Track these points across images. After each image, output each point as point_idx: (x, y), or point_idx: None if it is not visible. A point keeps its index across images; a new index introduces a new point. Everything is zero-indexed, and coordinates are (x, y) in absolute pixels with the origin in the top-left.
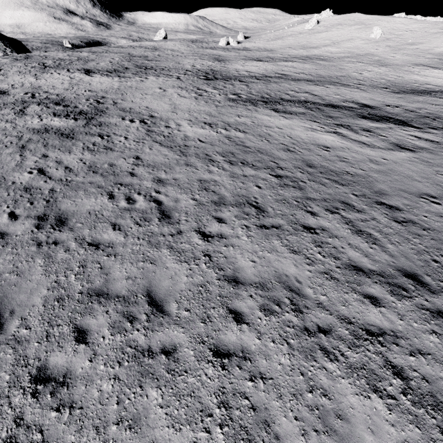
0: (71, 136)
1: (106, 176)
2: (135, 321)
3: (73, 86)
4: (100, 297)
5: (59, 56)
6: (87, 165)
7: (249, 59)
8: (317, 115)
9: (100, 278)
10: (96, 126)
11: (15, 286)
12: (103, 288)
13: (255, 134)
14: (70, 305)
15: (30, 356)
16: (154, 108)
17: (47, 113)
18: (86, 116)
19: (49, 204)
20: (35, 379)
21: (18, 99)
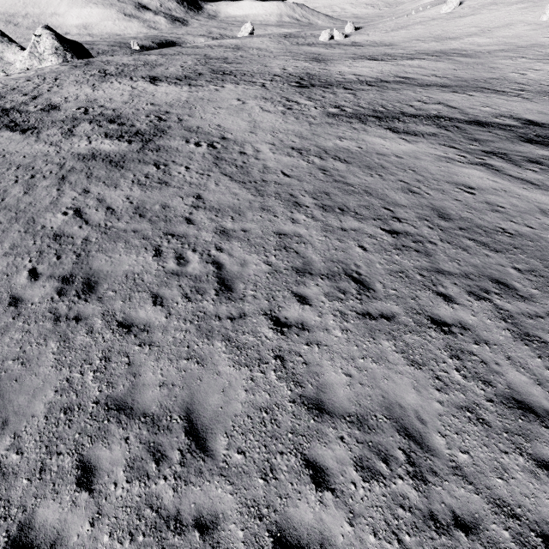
0: (121, 164)
1: (156, 223)
2: (163, 461)
3: (134, 99)
4: (120, 413)
5: (123, 61)
6: (134, 205)
7: (359, 57)
8: (455, 137)
9: (126, 381)
10: (153, 151)
11: (16, 382)
12: (127, 397)
13: (362, 165)
14: (79, 421)
15: (13, 502)
16: (227, 127)
17: (98, 134)
18: (143, 138)
19: (79, 260)
20: (13, 544)
21: (69, 115)
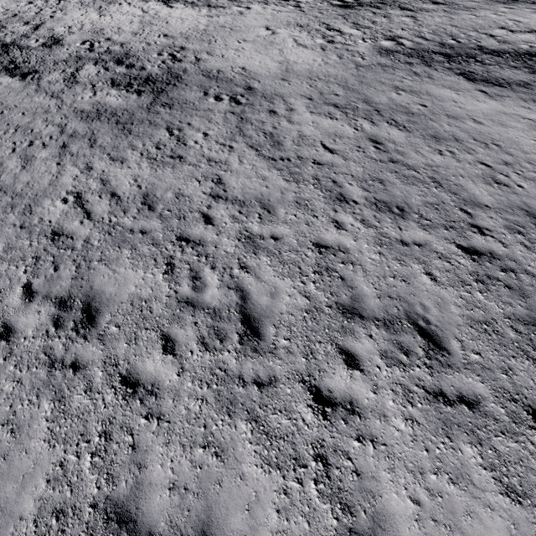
0: (129, 127)
1: (167, 220)
2: None
3: (144, 28)
4: (121, 529)
5: None
6: (142, 191)
7: None
8: None
9: (128, 475)
10: (165, 107)
11: (4, 460)
12: (130, 503)
13: (427, 135)
14: (73, 535)
15: None
16: (253, 70)
17: (103, 81)
18: (154, 87)
19: (79, 273)
20: None
21: (72, 53)
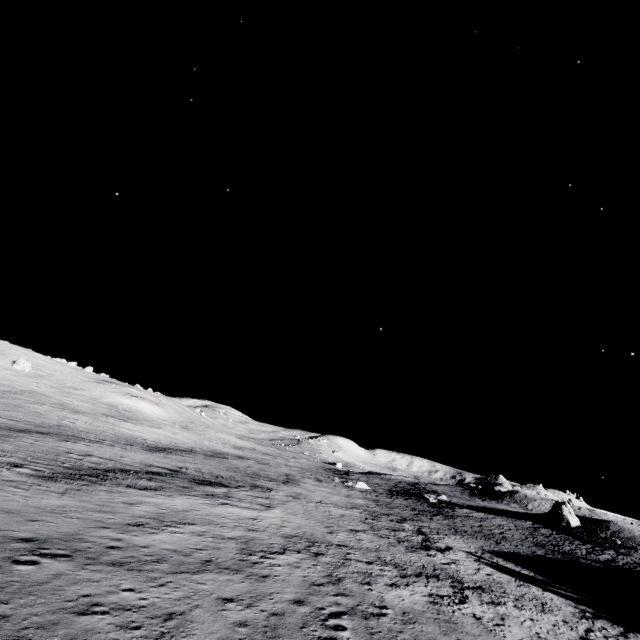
0: None
1: (279, 634)
2: None
3: None
4: None
5: None
6: None
7: None
8: (175, 487)
9: None
10: None
11: None
12: None
13: (203, 523)
14: None
15: None
16: None
17: None
18: None
19: None
20: None
21: None
